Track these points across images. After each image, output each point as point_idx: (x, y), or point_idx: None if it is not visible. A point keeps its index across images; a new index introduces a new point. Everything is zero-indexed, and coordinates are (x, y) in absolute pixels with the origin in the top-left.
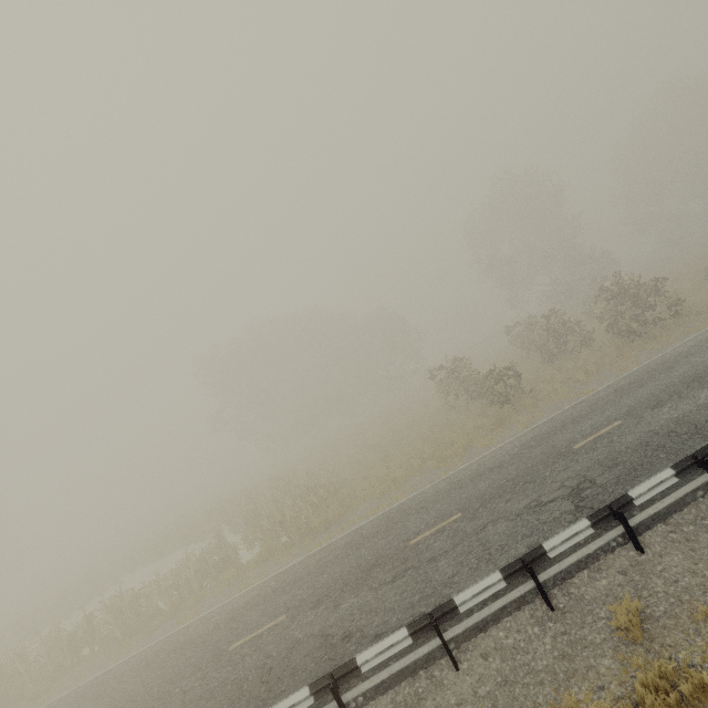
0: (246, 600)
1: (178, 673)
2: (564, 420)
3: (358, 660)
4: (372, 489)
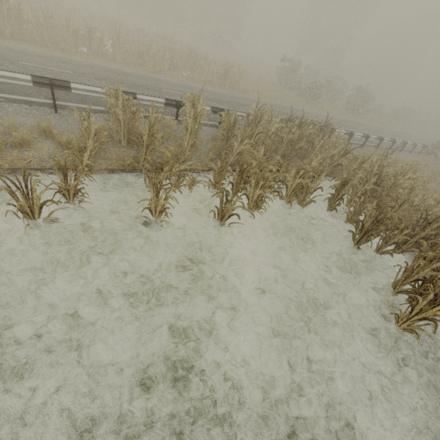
0: (229, 94)
1: (227, 101)
2: (340, 119)
3: (336, 130)
4: (256, 91)
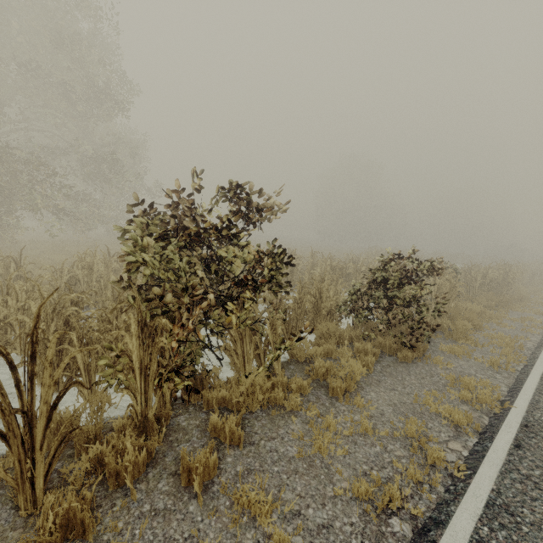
0: None
1: None
2: None
3: None
4: None
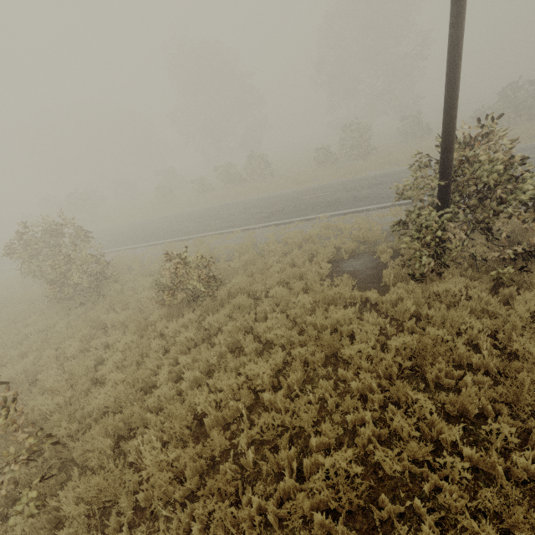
0: None
1: None
2: None
3: None
4: None
